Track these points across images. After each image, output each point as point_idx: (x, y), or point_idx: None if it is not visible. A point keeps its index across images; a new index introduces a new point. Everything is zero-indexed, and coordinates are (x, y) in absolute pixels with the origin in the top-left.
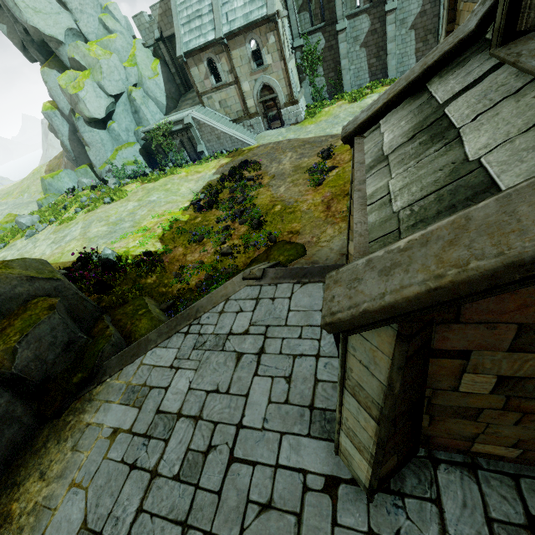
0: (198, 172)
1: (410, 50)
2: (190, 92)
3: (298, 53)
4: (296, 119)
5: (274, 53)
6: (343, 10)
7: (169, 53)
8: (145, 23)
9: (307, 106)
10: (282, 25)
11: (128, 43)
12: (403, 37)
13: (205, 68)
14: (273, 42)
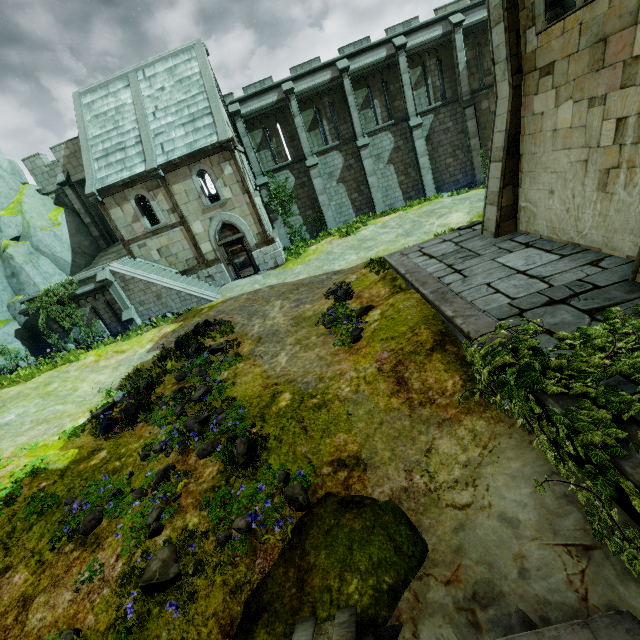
0: (120, 352)
1: (393, 183)
2: (114, 245)
3: (264, 191)
4: (275, 262)
5: (234, 186)
6: (310, 147)
7: (80, 199)
8: (43, 166)
9: (285, 248)
10: (239, 157)
11: (11, 188)
12: (382, 171)
13: (132, 207)
14: (231, 172)
